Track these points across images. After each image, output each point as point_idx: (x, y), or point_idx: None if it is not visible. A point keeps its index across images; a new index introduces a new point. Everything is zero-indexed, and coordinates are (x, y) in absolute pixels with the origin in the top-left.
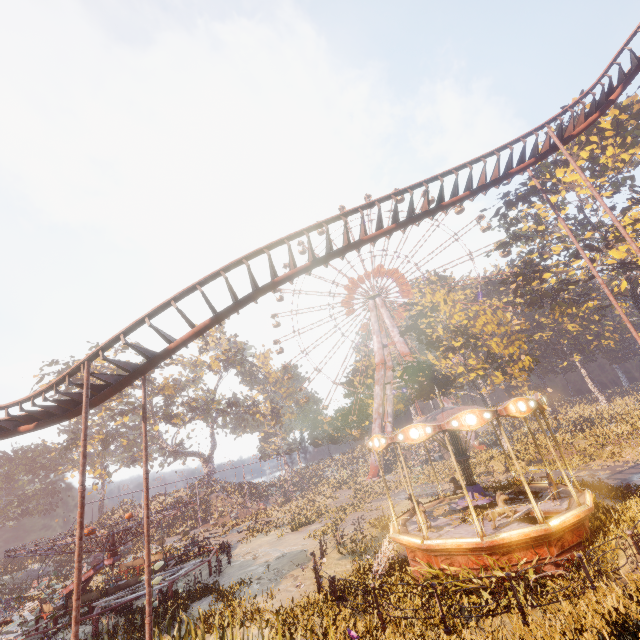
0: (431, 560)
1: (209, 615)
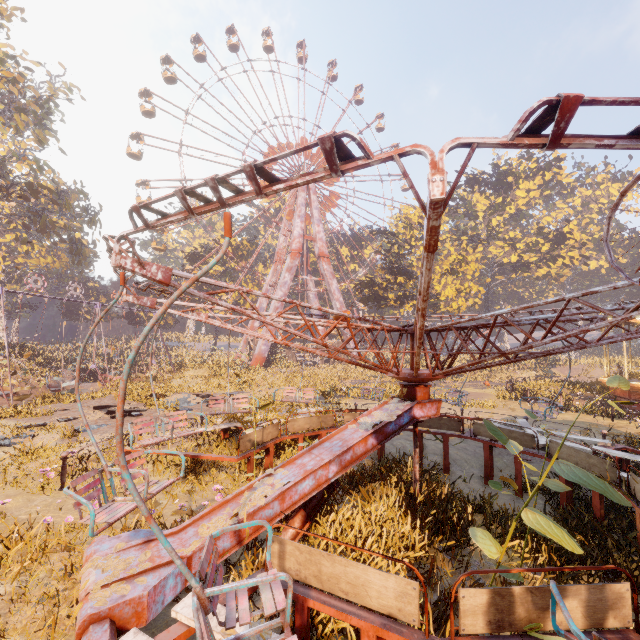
0: None
1: None
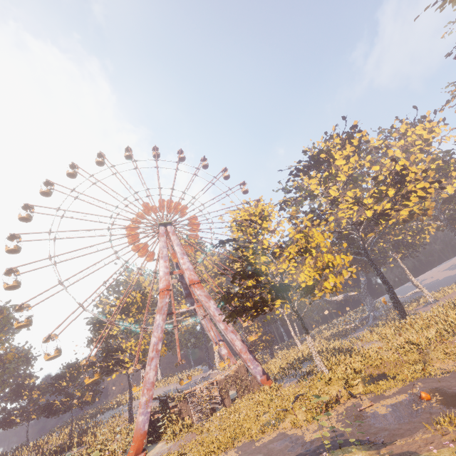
0: None
1: None
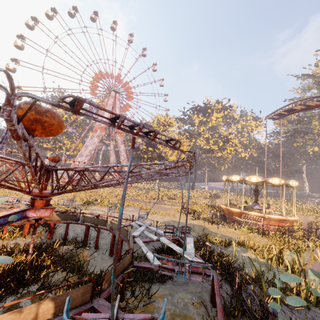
0: (280, 224)
1: (262, 252)
